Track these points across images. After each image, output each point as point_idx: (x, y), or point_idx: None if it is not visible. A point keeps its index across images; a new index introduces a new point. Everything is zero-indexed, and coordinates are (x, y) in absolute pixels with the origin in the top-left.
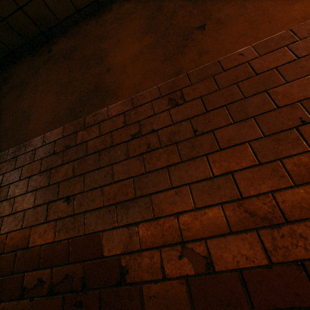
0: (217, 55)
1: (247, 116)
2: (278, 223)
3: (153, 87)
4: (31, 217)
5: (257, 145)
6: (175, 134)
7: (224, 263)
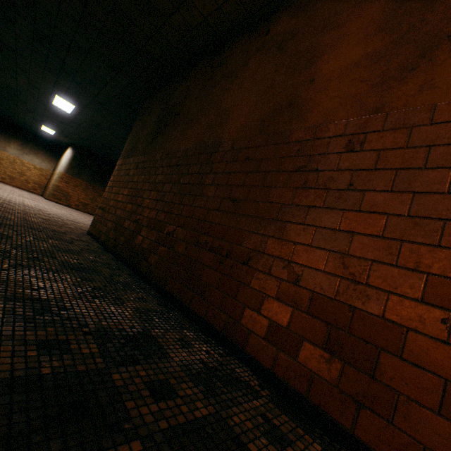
0: (441, 97)
1: (408, 189)
2: (358, 281)
3: (342, 121)
4: (210, 203)
5: (393, 220)
6: (332, 181)
7: (307, 284)
